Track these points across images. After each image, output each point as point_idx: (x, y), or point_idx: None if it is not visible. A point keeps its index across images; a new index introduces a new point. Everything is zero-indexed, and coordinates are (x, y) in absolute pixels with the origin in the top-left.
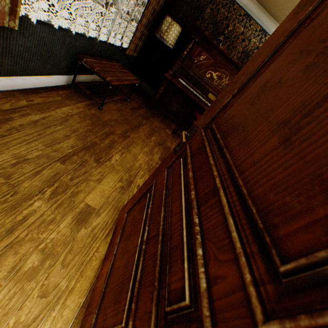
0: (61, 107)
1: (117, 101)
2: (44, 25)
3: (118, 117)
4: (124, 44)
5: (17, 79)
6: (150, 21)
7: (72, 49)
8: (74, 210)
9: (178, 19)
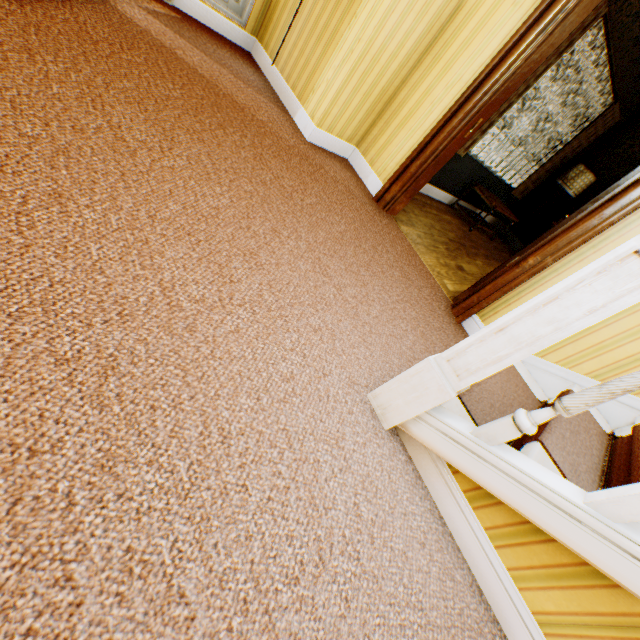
0: (445, 215)
1: (481, 234)
2: (470, 157)
3: (481, 244)
4: (511, 185)
5: (430, 188)
6: (555, 167)
7: (472, 177)
8: (455, 262)
9: (594, 170)
